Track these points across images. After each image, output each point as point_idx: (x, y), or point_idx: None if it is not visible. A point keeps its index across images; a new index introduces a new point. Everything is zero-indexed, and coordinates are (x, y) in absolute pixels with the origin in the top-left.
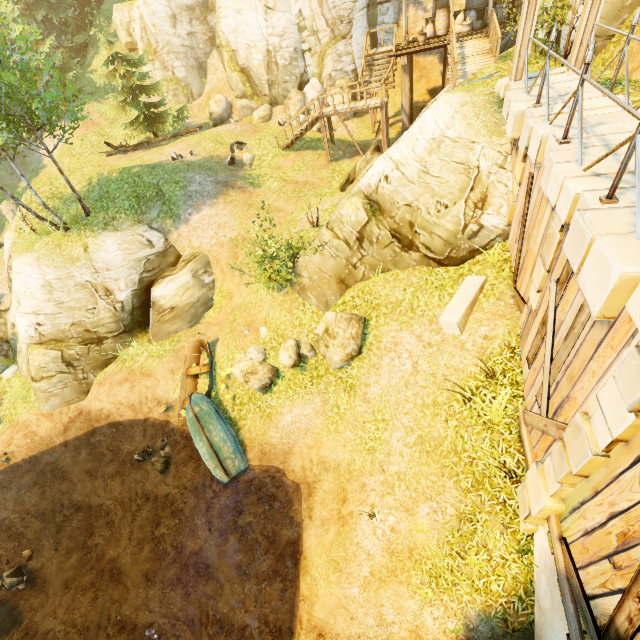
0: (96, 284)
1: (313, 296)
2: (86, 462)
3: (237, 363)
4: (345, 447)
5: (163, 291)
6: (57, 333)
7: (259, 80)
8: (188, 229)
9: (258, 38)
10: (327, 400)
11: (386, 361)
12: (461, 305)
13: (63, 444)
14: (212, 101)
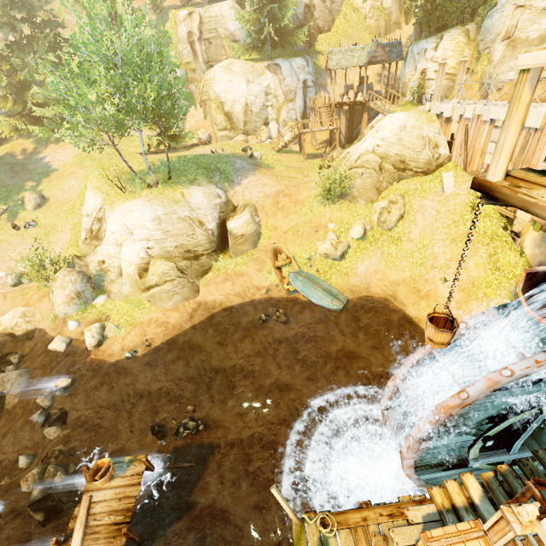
0: (192, 218)
1: (362, 199)
2: (214, 337)
3: (323, 243)
4: (404, 270)
5: (235, 224)
6: (164, 254)
7: (237, 120)
8: (241, 188)
9: (241, 96)
10: (383, 252)
11: (419, 215)
12: (450, 180)
13: (192, 327)
14: (199, 132)
